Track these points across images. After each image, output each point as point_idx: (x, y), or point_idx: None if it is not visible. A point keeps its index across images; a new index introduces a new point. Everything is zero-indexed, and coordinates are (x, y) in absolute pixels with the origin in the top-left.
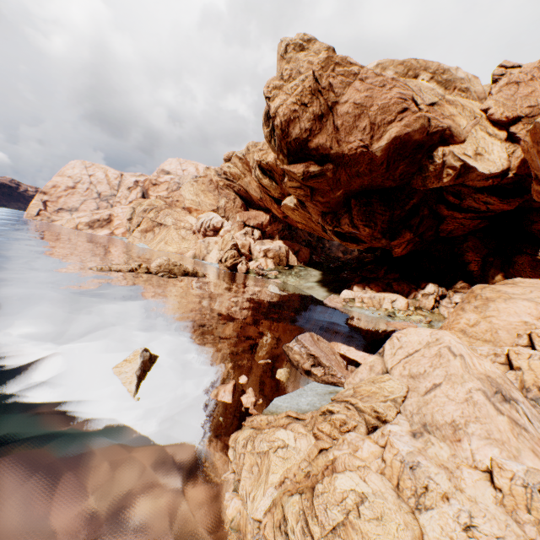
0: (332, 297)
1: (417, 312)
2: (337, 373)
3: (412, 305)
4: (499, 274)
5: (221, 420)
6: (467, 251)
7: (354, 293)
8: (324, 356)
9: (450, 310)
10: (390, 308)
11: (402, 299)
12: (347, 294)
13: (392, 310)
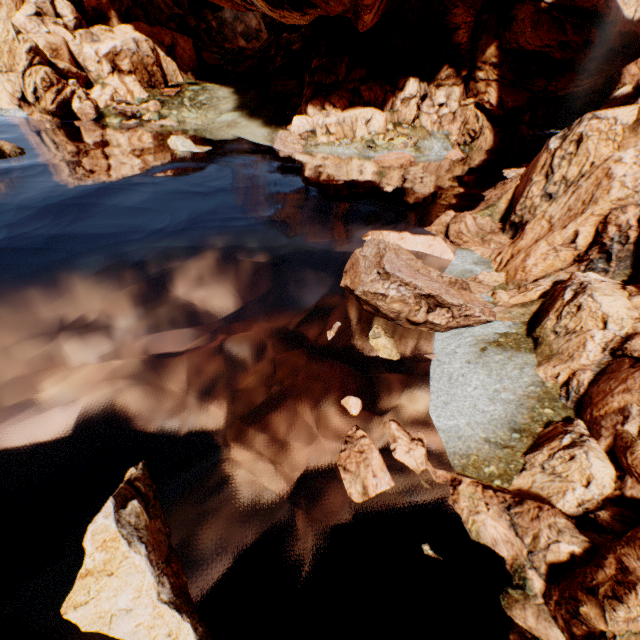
0: (282, 136)
1: (398, 132)
2: (474, 311)
3: (390, 122)
4: (493, 45)
5: (433, 555)
6: (457, 7)
7: (312, 119)
8: (440, 288)
9: (433, 118)
10: (366, 134)
11: (380, 114)
12: (301, 125)
13: (370, 138)
